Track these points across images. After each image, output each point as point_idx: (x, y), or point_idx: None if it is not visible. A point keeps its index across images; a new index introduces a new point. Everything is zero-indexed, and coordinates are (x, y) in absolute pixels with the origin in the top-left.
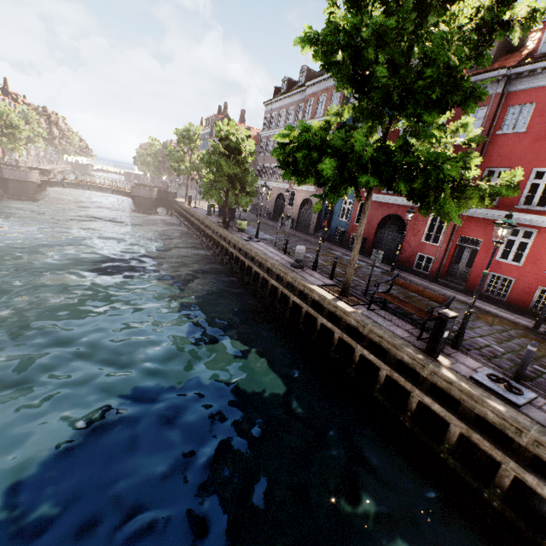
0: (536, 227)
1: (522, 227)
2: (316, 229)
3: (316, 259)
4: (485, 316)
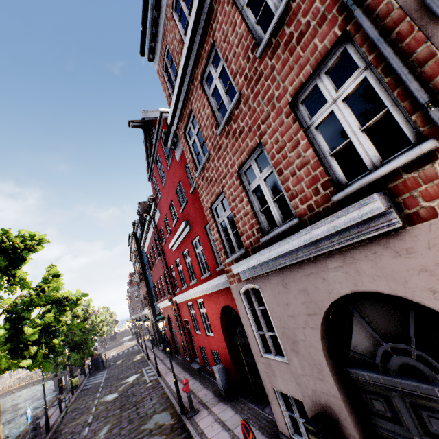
0: (191, 300)
1: (190, 302)
2: (159, 342)
3: (46, 419)
4: (157, 416)
